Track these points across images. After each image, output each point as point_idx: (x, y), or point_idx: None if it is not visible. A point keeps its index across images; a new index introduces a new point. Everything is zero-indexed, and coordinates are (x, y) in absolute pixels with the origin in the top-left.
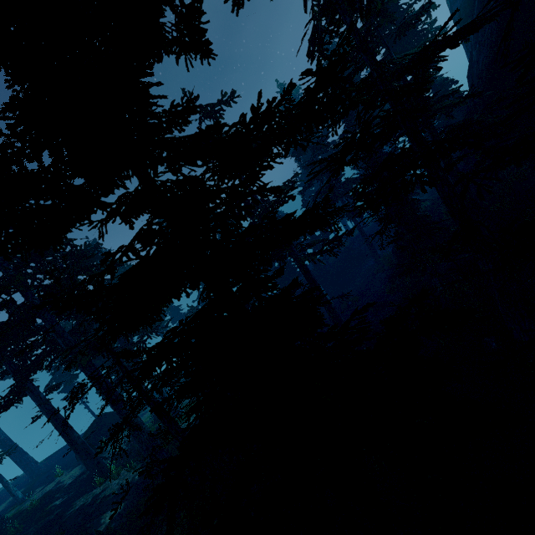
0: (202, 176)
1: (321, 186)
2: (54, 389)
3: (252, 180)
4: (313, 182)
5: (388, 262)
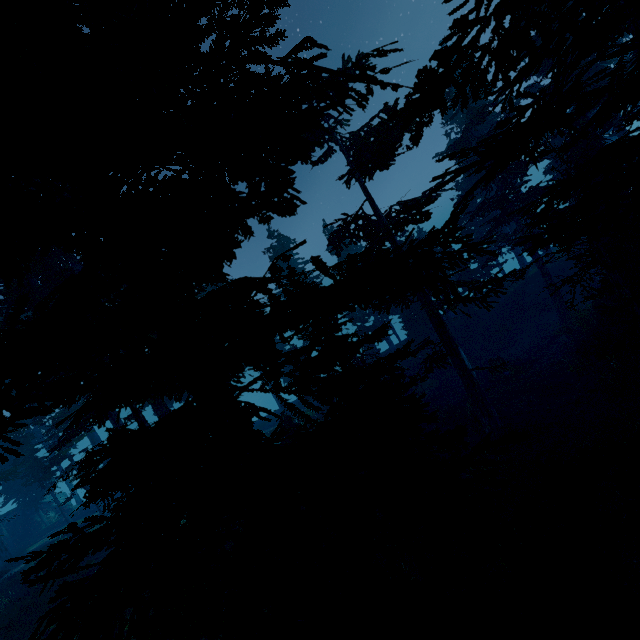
0: (148, 174)
1: (486, 199)
2: (133, 418)
3: (256, 184)
4: (478, 192)
5: (581, 320)
